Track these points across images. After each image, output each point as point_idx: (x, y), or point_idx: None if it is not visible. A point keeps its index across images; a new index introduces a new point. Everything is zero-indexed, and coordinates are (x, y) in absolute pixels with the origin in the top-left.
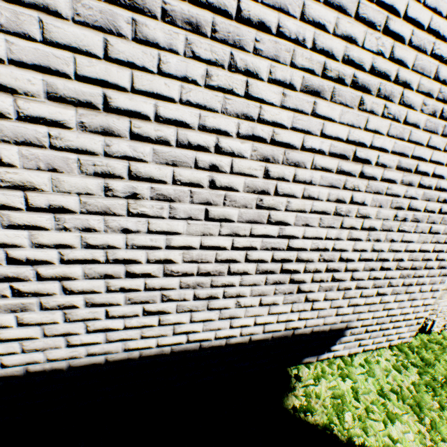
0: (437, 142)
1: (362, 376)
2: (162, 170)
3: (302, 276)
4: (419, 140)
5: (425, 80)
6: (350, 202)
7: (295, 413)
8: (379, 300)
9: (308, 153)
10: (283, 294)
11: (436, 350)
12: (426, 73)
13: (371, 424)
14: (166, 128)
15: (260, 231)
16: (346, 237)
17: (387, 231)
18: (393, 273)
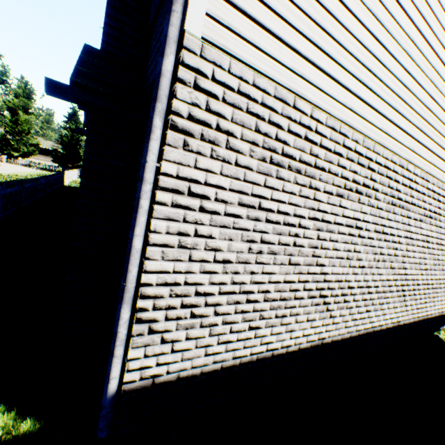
0: None
1: None
2: (440, 257)
3: None
4: None
5: None
6: None
7: None
8: None
9: None
10: (444, 296)
11: None
12: None
13: None
14: (444, 247)
15: None
16: None
17: None
18: None
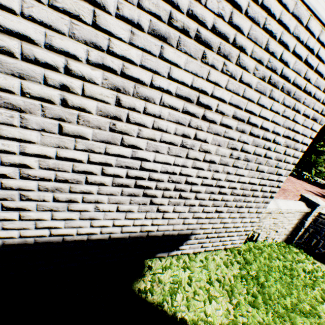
0: (265, 102)
1: (200, 269)
2: (8, 80)
3: (154, 192)
4: (251, 97)
5: (258, 49)
6: (195, 139)
7: (139, 294)
8: (217, 216)
9: (157, 91)
10: (138, 204)
11: (256, 254)
12: (259, 43)
13: (194, 303)
14: (9, 39)
15: (114, 151)
16: (191, 166)
17: (225, 165)
18: (229, 197)
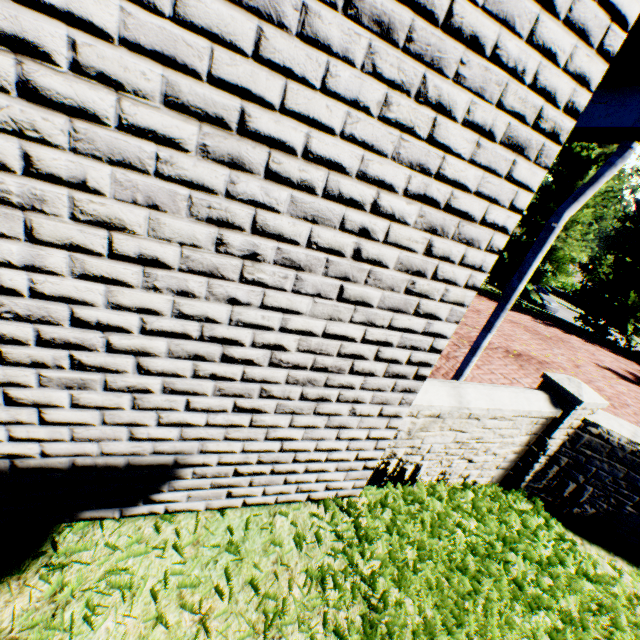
0: (295, 57)
1: (215, 551)
2: None
3: None
4: (222, 28)
5: None
6: (33, 174)
7: None
8: (250, 421)
9: None
10: None
11: (401, 514)
12: None
13: None
14: None
15: None
16: (68, 270)
17: (211, 277)
18: (268, 372)
